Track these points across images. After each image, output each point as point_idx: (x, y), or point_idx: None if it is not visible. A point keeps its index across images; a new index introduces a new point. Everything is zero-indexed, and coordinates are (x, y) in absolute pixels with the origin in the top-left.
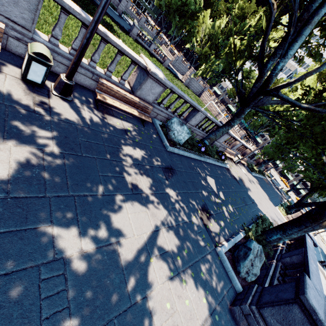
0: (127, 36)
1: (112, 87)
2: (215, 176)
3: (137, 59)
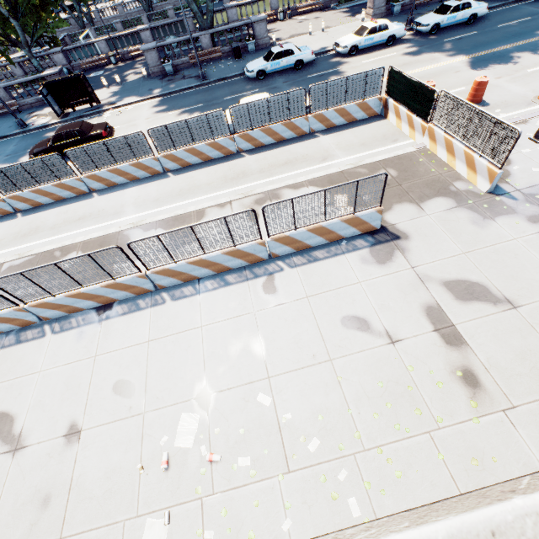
0: (219, 13)
1: (133, 49)
2: None
3: (132, 31)
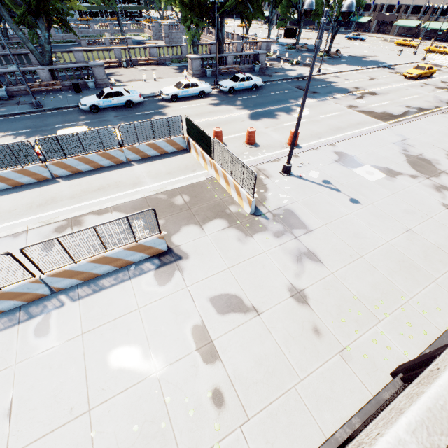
0: None
1: None
2: None
3: None
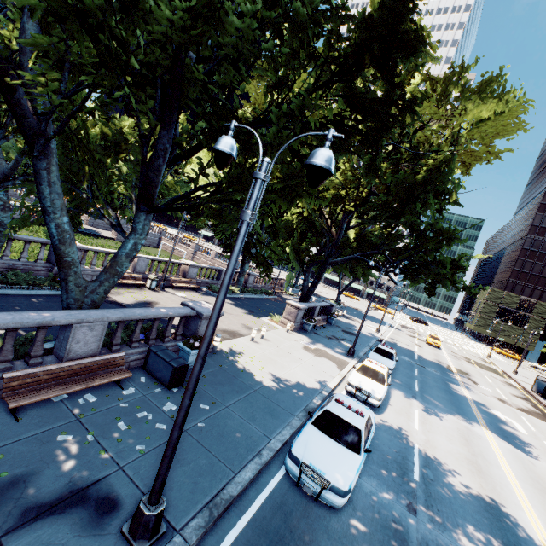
0: None
1: None
2: (2, 305)
3: None
